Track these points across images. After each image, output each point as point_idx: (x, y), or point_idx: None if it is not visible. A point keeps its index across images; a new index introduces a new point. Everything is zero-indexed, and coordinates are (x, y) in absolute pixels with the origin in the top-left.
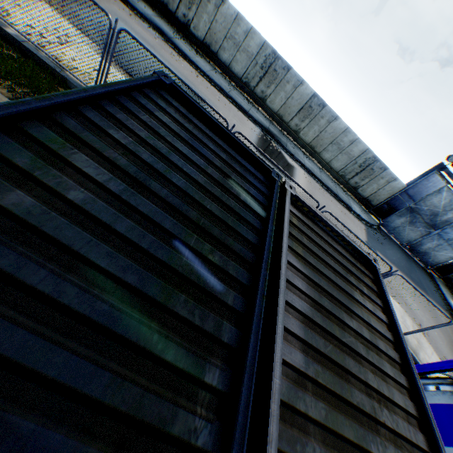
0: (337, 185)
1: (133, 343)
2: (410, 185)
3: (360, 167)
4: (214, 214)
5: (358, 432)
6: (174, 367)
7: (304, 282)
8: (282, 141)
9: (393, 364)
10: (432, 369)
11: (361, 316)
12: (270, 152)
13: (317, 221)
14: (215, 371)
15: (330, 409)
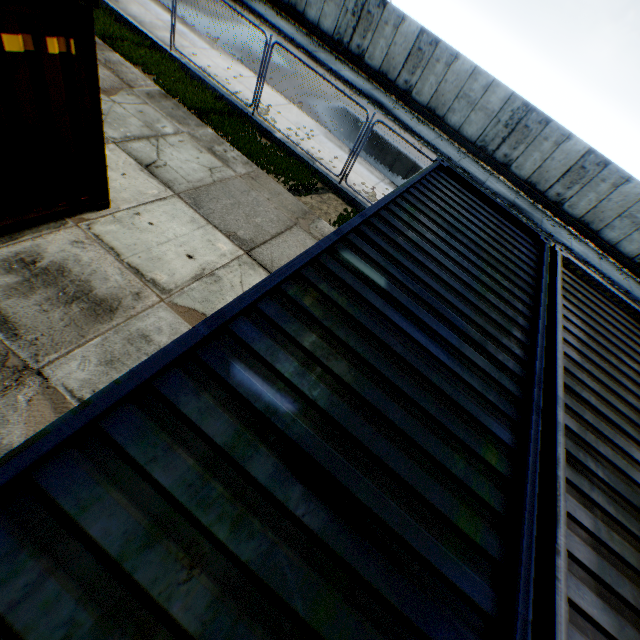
0: (630, 279)
1: (475, 304)
2: None
3: None
4: (497, 260)
5: (629, 414)
6: (495, 322)
7: (577, 321)
8: (533, 217)
9: None
10: None
11: None
12: None
13: (592, 285)
14: (517, 333)
15: (603, 390)
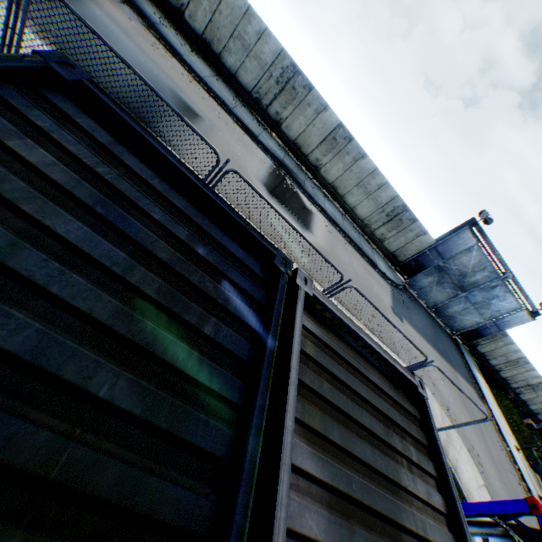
0: (362, 236)
1: None
2: (440, 241)
3: (388, 216)
4: (117, 410)
5: None
6: None
7: (321, 511)
8: (299, 178)
9: None
10: (479, 511)
11: (414, 527)
12: (284, 192)
13: (344, 332)
14: None
15: None
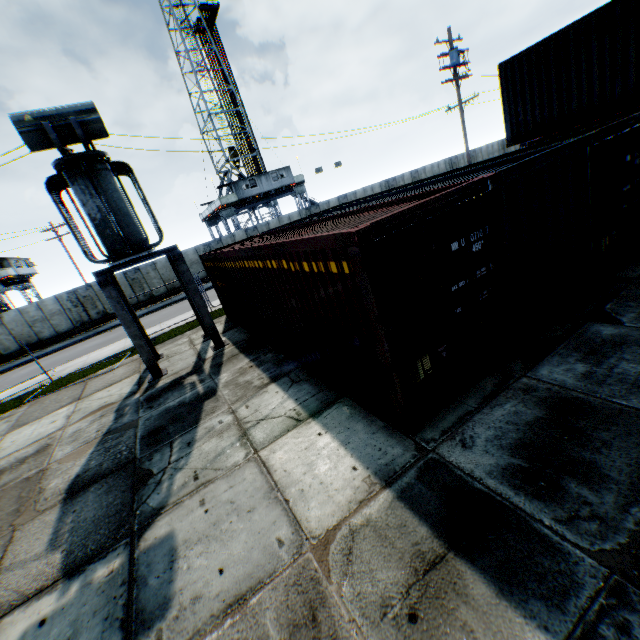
0: None
1: None
2: None
3: (502, 149)
4: None
5: None
6: None
7: None
8: None
9: None
10: None
11: None
12: None
13: None
14: None
15: None
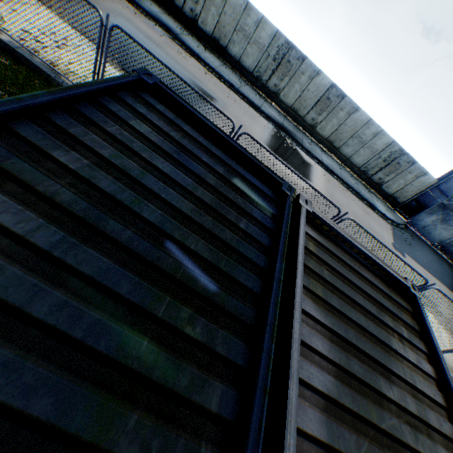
0: (359, 182)
1: None
2: (442, 180)
3: (384, 161)
4: (200, 257)
5: None
6: None
7: (325, 340)
8: (297, 137)
9: (450, 445)
10: None
11: (402, 375)
12: (285, 150)
13: (340, 241)
14: None
15: None
